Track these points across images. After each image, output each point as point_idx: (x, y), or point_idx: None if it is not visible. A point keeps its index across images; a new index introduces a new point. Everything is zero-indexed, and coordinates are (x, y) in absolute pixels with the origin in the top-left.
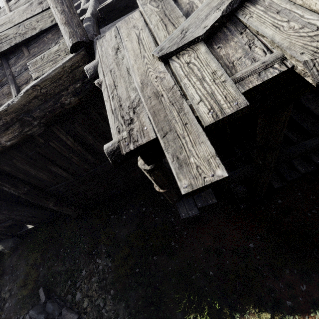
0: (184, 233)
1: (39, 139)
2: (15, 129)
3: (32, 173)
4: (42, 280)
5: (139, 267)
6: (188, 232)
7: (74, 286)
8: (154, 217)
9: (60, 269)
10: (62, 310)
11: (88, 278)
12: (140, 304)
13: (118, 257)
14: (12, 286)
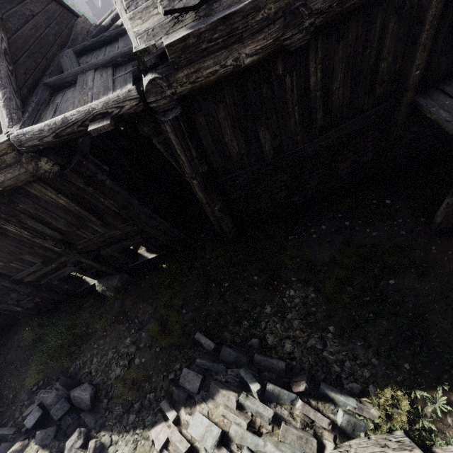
0: (432, 247)
1: (279, 65)
2: (271, 32)
3: (225, 139)
4: (191, 325)
5: (372, 293)
6: (437, 245)
7: (256, 327)
8: (372, 231)
9: (219, 309)
10: (254, 355)
11: (278, 315)
12: (390, 341)
13: (328, 283)
14: (136, 337)
